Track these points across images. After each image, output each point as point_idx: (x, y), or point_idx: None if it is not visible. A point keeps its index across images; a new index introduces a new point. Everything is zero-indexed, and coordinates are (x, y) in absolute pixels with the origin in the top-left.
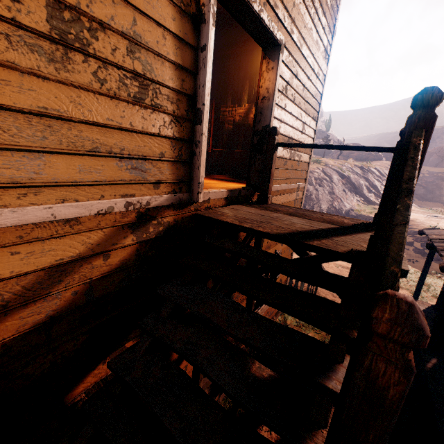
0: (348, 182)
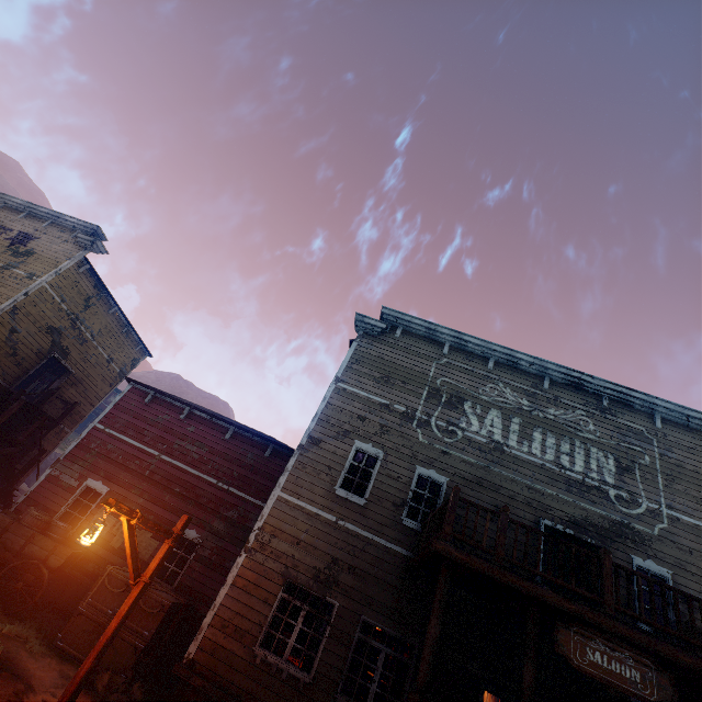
0: None
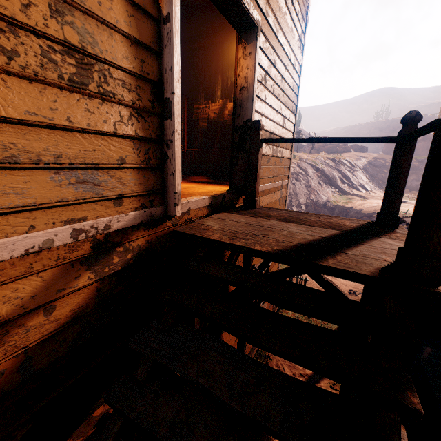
0: (323, 175)
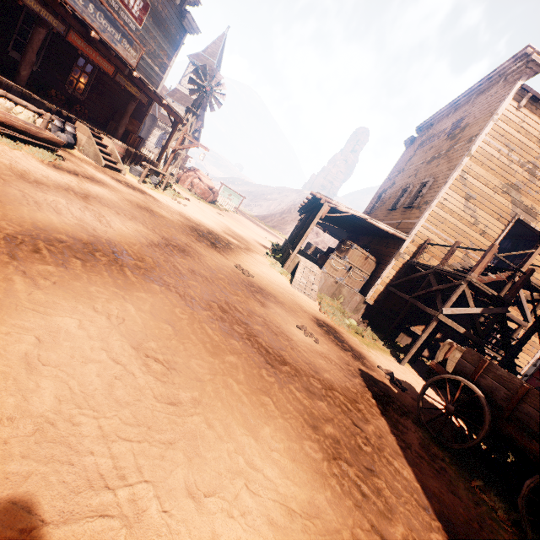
0: None
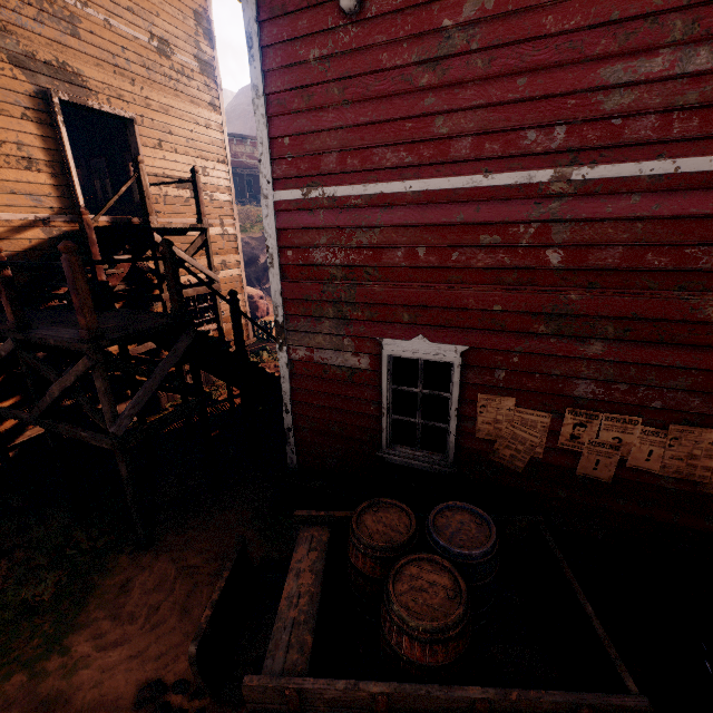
0: None
